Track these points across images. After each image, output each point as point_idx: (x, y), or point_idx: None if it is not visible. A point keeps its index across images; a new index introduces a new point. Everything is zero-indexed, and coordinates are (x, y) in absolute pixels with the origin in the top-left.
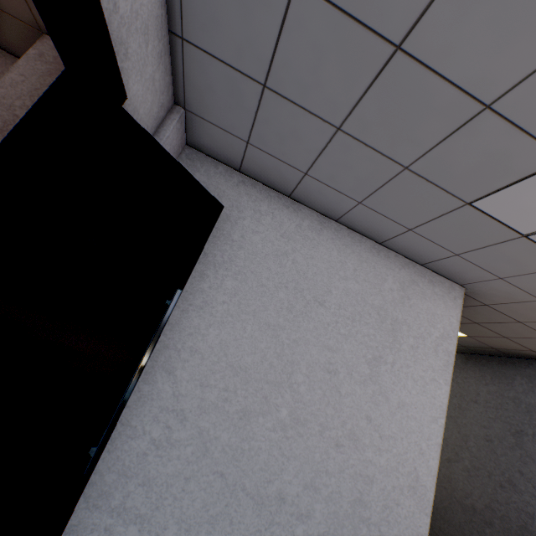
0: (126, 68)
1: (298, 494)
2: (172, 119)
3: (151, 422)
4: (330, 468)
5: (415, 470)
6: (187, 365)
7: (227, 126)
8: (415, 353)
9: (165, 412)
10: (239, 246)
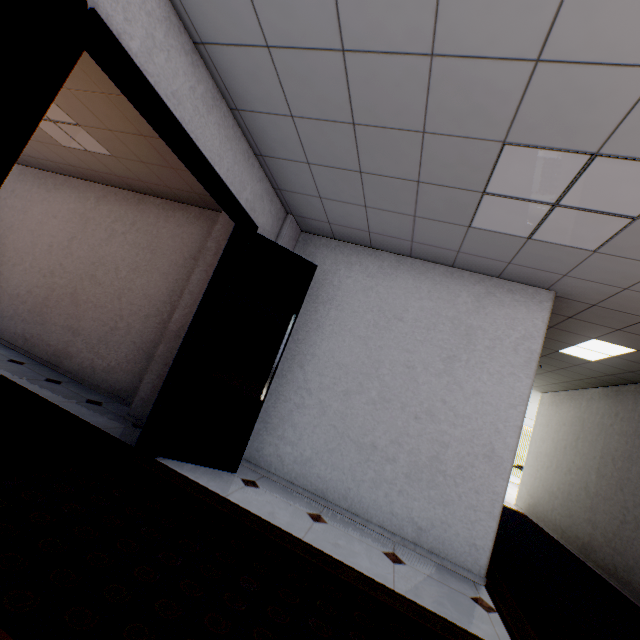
0: (256, 216)
1: (386, 446)
2: (287, 223)
3: (293, 394)
4: (410, 432)
5: (491, 443)
6: (310, 363)
7: (315, 218)
8: (491, 352)
9: (300, 389)
10: (338, 288)
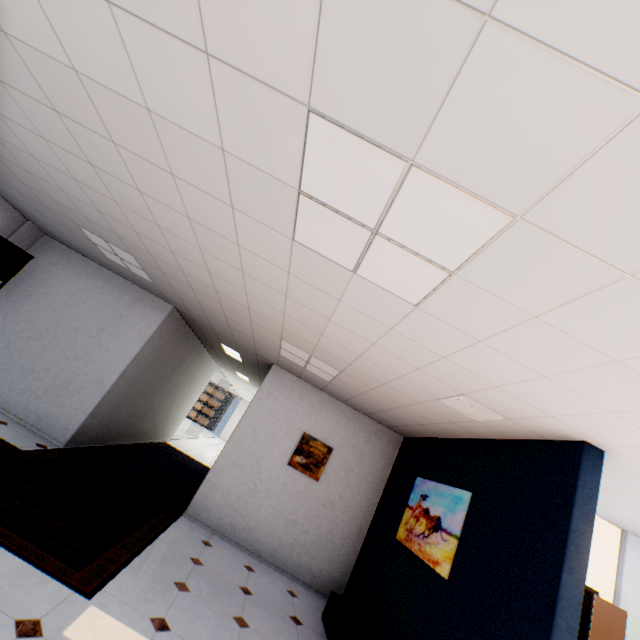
0: None
1: (41, 371)
2: (26, 226)
3: None
4: (60, 366)
5: (103, 377)
6: (13, 316)
7: (44, 228)
8: (127, 330)
9: None
10: (54, 275)
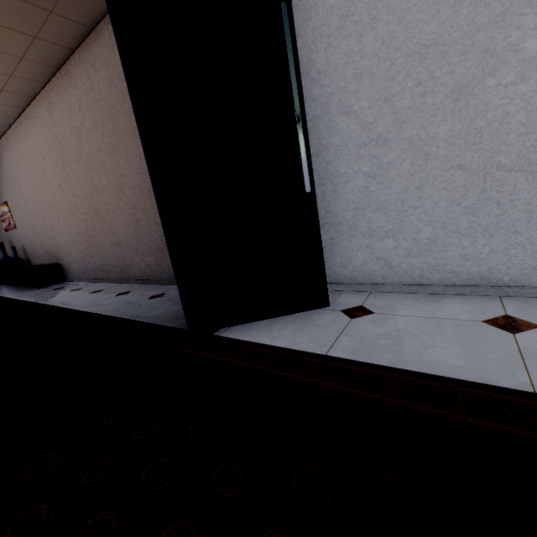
0: None
1: None
2: None
3: (355, 163)
4: None
5: None
6: (359, 95)
7: None
8: None
9: (363, 148)
10: None
